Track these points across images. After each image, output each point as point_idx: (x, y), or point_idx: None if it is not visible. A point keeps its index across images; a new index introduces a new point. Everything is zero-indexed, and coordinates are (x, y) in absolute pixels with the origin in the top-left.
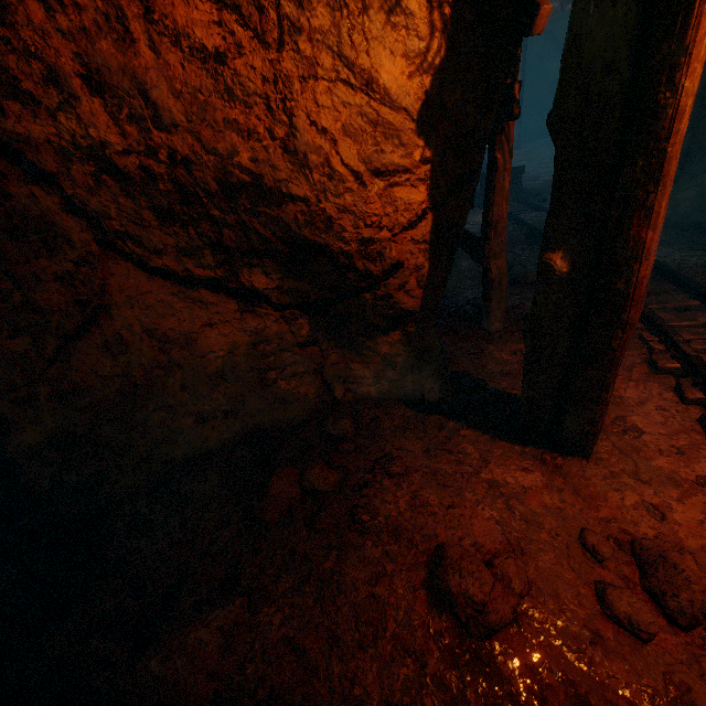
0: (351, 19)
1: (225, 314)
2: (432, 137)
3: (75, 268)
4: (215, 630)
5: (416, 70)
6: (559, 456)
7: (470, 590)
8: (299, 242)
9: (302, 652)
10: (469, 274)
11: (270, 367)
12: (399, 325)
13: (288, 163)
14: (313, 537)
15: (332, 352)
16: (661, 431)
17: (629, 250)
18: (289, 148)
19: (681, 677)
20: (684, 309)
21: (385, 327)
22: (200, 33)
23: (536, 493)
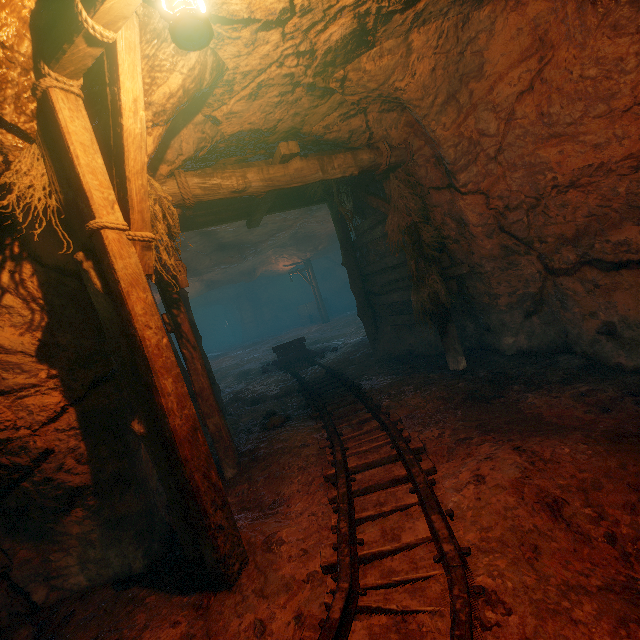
0: None
1: None
2: (56, 361)
3: None
4: None
5: (26, 330)
6: (215, 594)
7: None
8: None
9: None
10: (245, 427)
11: None
12: (77, 502)
13: None
14: None
15: (21, 548)
16: (300, 537)
17: (161, 411)
18: None
19: None
20: (364, 421)
21: (63, 507)
22: None
23: None
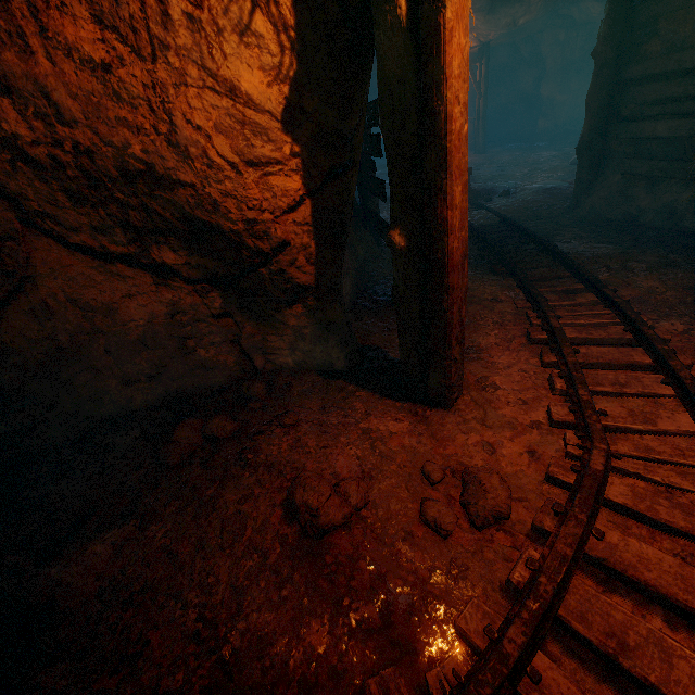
0: (209, 39)
1: (142, 287)
2: (299, 135)
3: (1, 243)
4: (110, 545)
5: (274, 80)
6: (429, 409)
7: (310, 500)
8: (195, 222)
9: (175, 556)
10: None
11: (189, 336)
12: (299, 299)
13: (173, 154)
14: (205, 473)
15: (247, 324)
16: (515, 388)
17: (439, 227)
18: (173, 142)
19: (464, 561)
20: (571, 292)
21: (287, 300)
22: (88, 48)
23: (399, 437)
